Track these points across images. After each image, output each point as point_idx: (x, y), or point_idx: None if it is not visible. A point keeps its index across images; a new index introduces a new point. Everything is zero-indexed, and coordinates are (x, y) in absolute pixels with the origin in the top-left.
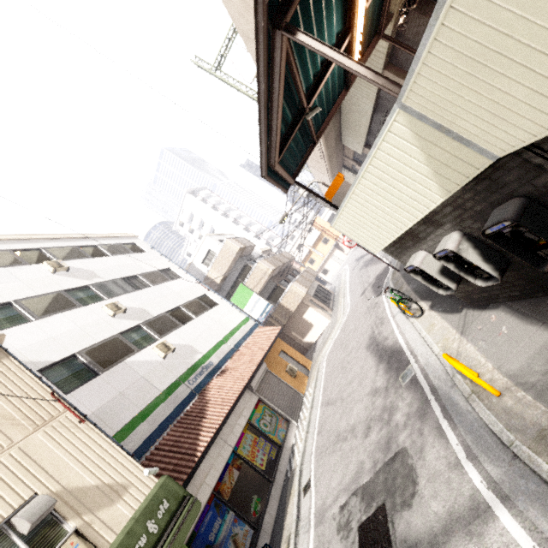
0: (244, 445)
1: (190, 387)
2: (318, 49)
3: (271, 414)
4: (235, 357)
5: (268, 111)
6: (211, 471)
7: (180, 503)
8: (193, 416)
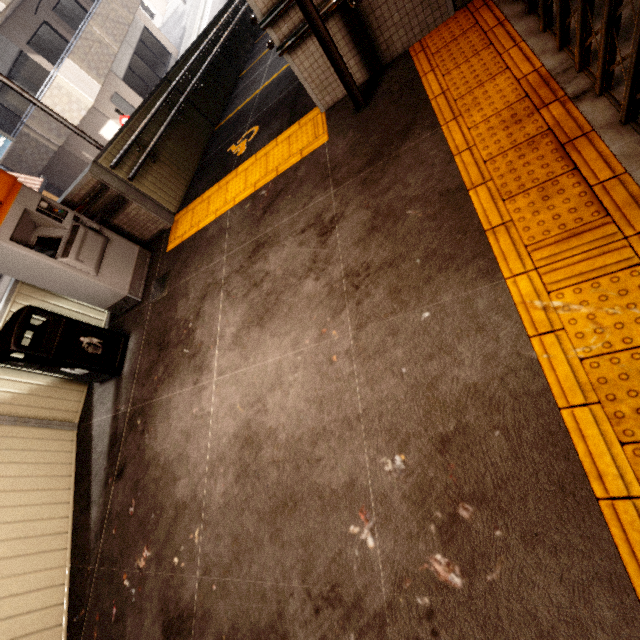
0: None
1: None
2: None
3: None
4: None
5: None
6: None
7: None
8: None
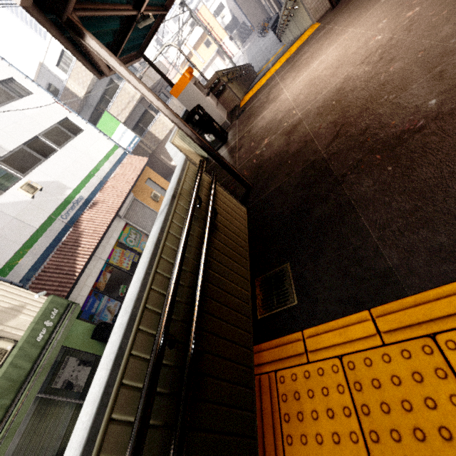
0: (114, 257)
1: (64, 221)
2: (114, 65)
3: (136, 233)
4: (104, 190)
5: (80, 47)
6: (90, 277)
7: (66, 307)
8: (70, 245)
